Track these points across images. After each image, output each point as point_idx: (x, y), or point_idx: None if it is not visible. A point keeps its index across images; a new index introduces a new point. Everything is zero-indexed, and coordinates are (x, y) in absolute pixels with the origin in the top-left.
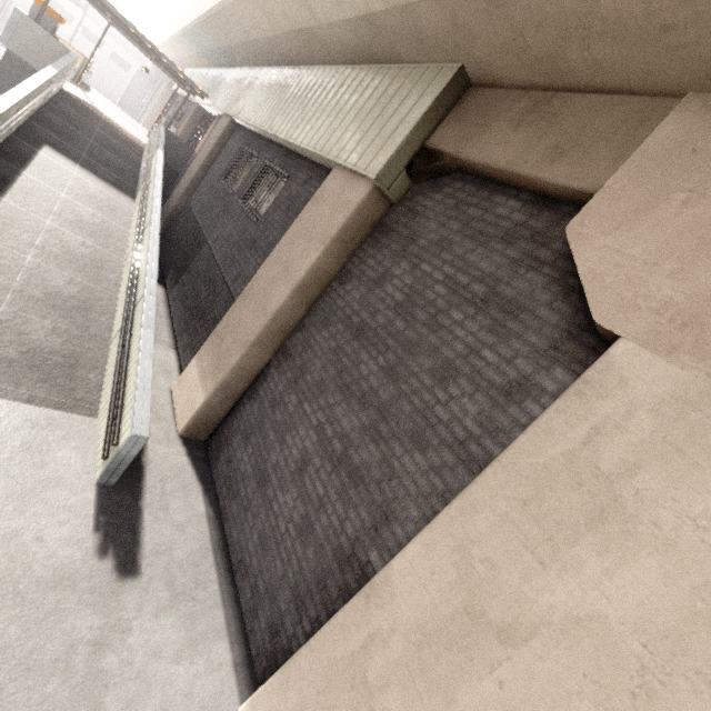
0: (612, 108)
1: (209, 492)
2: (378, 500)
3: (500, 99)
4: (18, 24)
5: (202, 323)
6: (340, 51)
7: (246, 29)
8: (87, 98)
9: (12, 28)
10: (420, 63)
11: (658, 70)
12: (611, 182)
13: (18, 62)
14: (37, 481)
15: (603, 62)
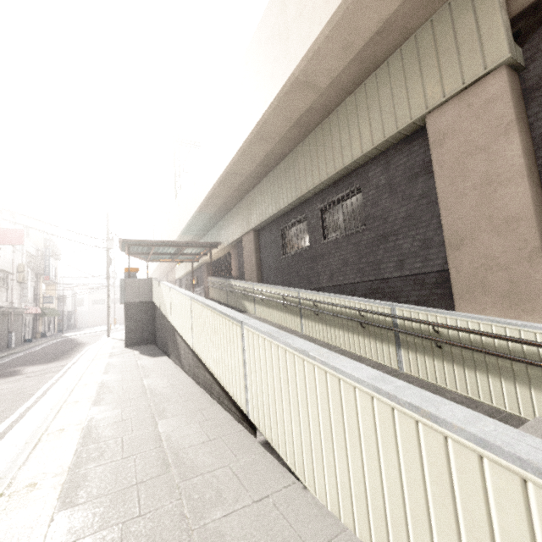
0: None
1: None
2: None
3: None
4: (124, 286)
5: None
6: (338, 96)
7: (242, 172)
8: None
9: (122, 290)
10: (433, 15)
11: None
12: None
13: (132, 306)
14: None
15: None
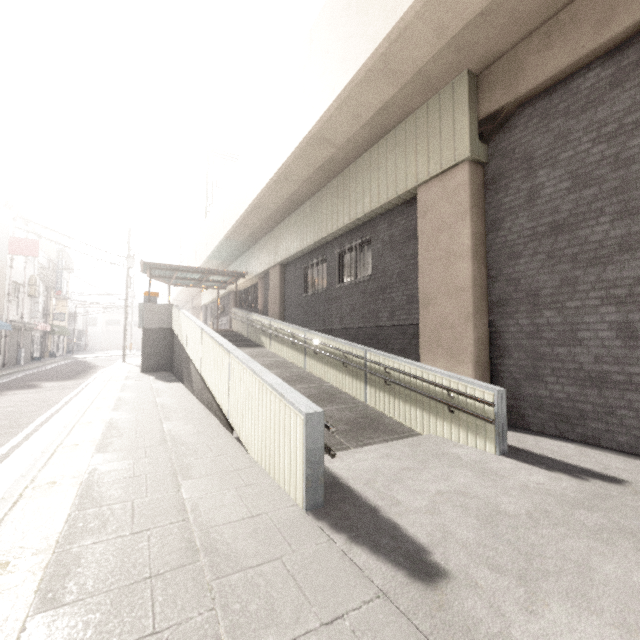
0: None
1: (552, 438)
2: None
3: (512, 56)
4: (143, 311)
5: None
6: (356, 151)
7: (270, 206)
8: None
9: (141, 315)
10: (429, 100)
11: None
12: None
13: (150, 331)
14: (473, 464)
15: None
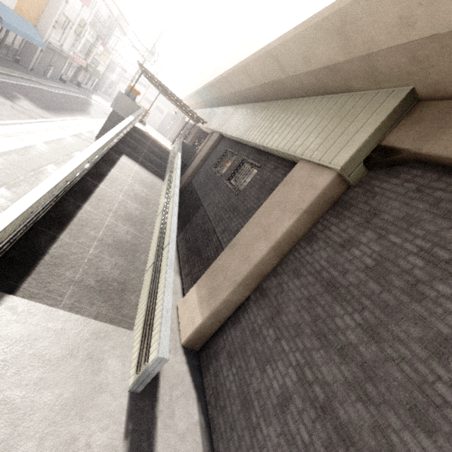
0: None
1: (201, 399)
2: None
3: None
4: (119, 98)
5: (199, 259)
6: (300, 90)
7: (234, 86)
8: (144, 129)
9: (116, 100)
10: (369, 90)
11: None
12: None
13: (116, 115)
14: (93, 387)
15: None
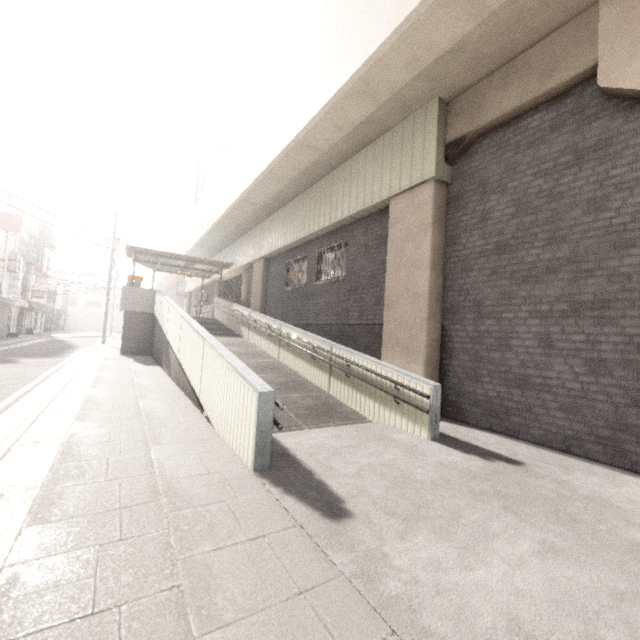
0: (559, 37)
1: (482, 430)
2: (635, 296)
3: (476, 90)
4: (126, 294)
5: None
6: (339, 158)
7: (257, 202)
8: None
9: (124, 298)
10: (405, 119)
11: (574, 4)
12: (600, 53)
13: (132, 315)
14: (406, 446)
15: (537, 26)
